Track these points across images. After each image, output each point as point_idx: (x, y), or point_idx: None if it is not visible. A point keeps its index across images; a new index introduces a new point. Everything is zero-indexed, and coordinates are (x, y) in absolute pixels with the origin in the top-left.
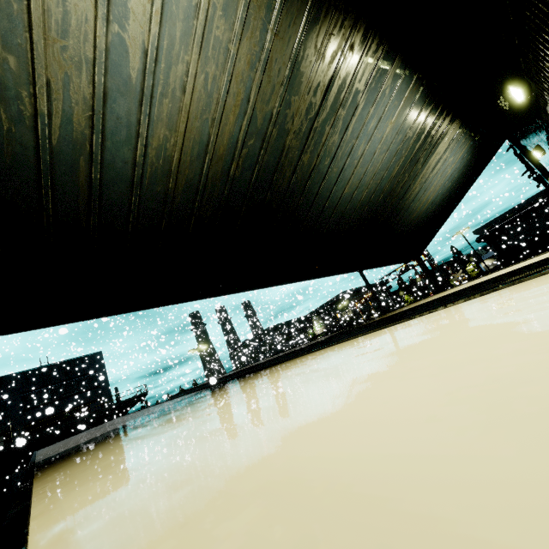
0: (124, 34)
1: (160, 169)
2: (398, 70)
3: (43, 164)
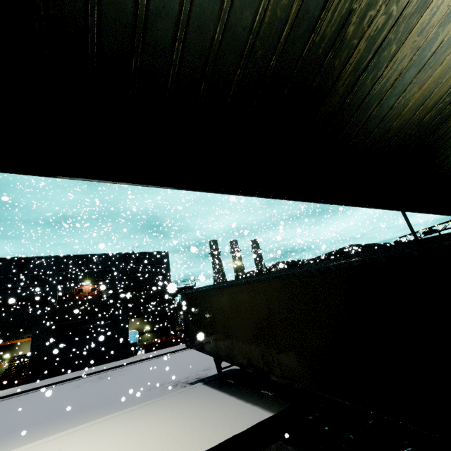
0: (441, 33)
1: (398, 112)
2: None
3: (362, 104)
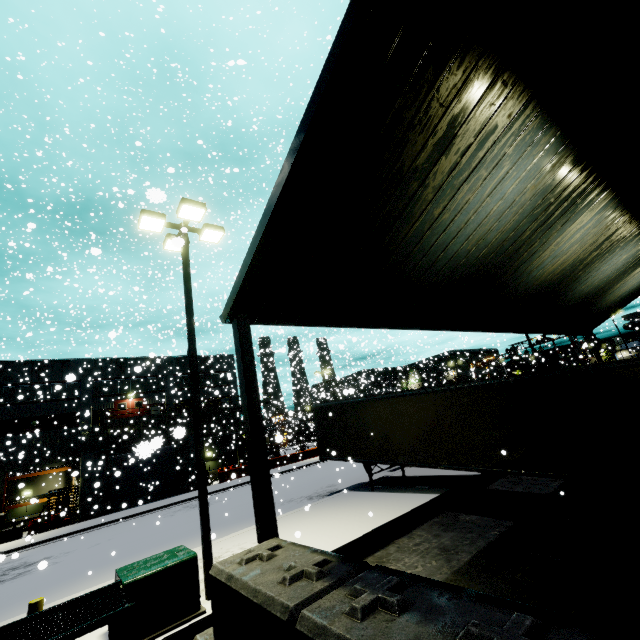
0: (566, 243)
1: (538, 278)
2: None
3: (518, 277)
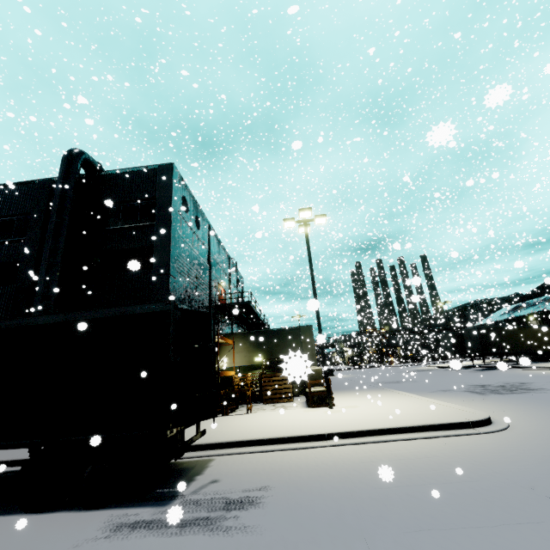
0: None
1: None
2: None
3: None
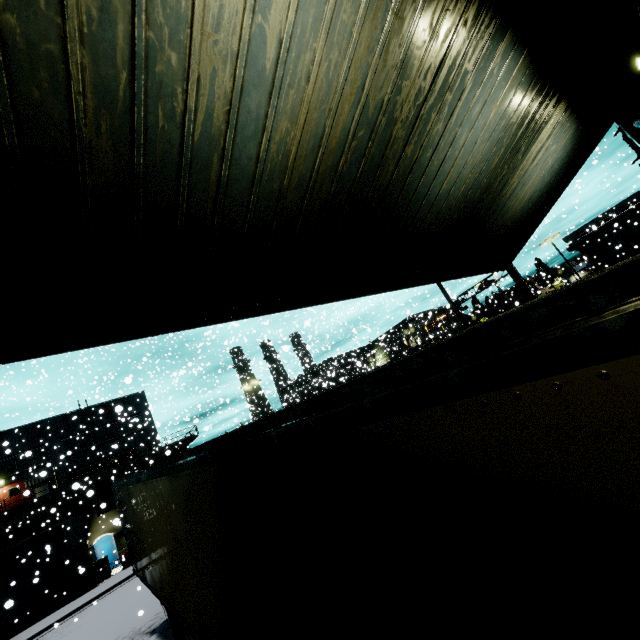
0: (265, 25)
1: (279, 165)
2: (508, 46)
3: (184, 161)
